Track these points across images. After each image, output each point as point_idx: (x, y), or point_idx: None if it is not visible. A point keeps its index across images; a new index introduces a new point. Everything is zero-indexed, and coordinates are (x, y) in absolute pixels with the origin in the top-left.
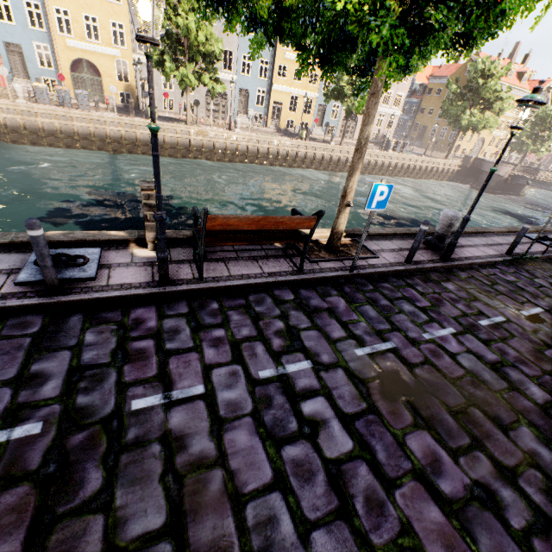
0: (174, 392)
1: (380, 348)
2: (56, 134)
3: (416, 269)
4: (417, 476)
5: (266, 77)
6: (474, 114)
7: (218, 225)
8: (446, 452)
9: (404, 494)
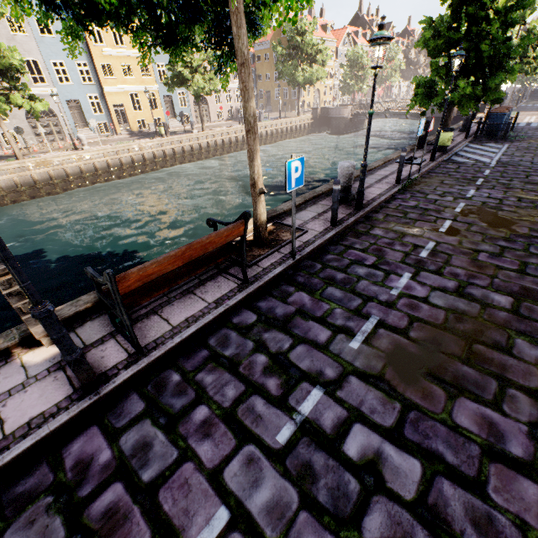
0: None
1: (369, 329)
2: None
3: (343, 228)
4: (490, 456)
5: (92, 80)
6: (305, 69)
7: (135, 282)
8: (490, 409)
9: (496, 488)
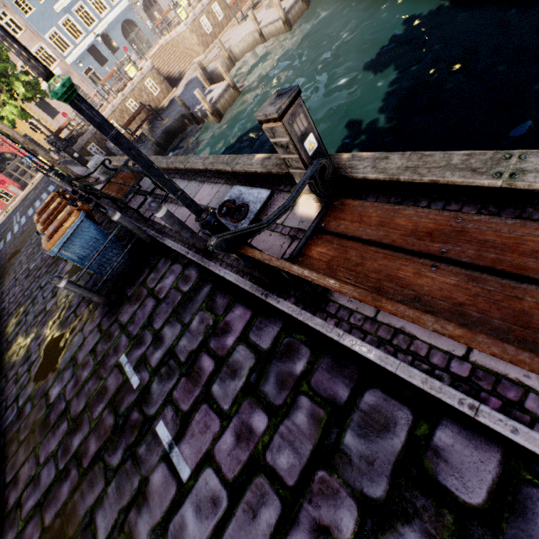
0: (176, 447)
1: None
2: None
3: None
4: None
5: None
6: None
7: None
8: None
9: None
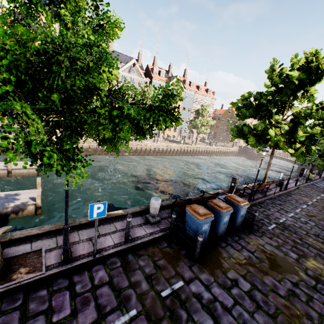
0: (282, 219)
1: (299, 210)
2: (89, 150)
3: (283, 192)
4: None
5: None
6: None
7: (260, 186)
8: None
9: None
